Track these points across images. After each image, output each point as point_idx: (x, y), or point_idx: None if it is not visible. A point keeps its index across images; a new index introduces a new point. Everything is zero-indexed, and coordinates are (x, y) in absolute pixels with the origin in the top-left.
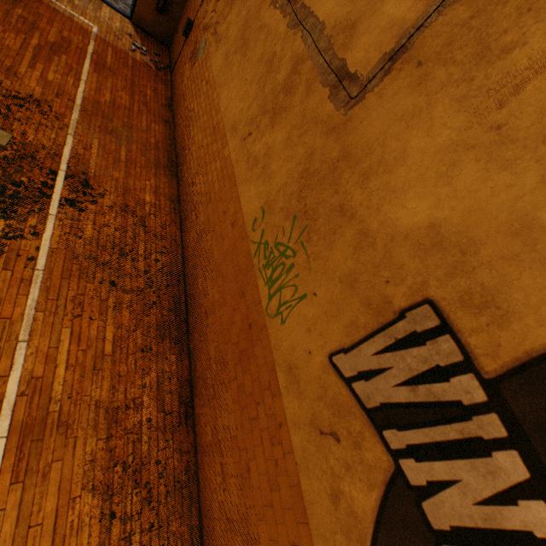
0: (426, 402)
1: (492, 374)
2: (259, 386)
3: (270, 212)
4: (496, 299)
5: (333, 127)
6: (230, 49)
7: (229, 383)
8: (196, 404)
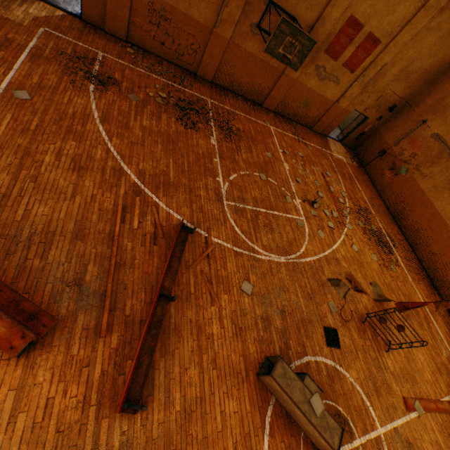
0: None
1: None
2: None
3: None
4: None
5: None
6: (437, 185)
7: None
8: None
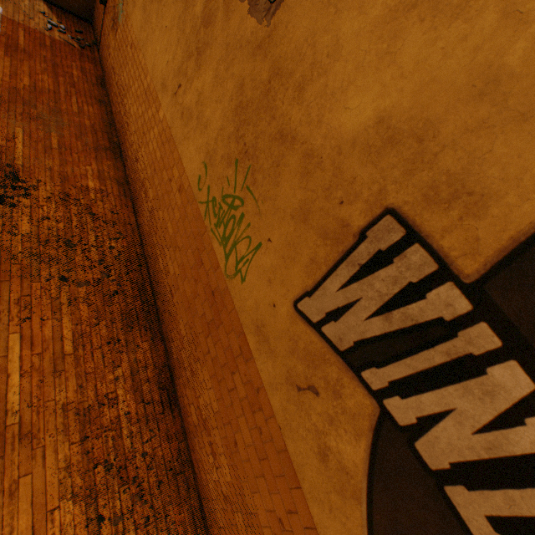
0: (403, 328)
1: (474, 276)
2: (232, 354)
3: (211, 164)
4: (466, 185)
5: (259, 44)
6: None
7: (204, 358)
8: (178, 388)
